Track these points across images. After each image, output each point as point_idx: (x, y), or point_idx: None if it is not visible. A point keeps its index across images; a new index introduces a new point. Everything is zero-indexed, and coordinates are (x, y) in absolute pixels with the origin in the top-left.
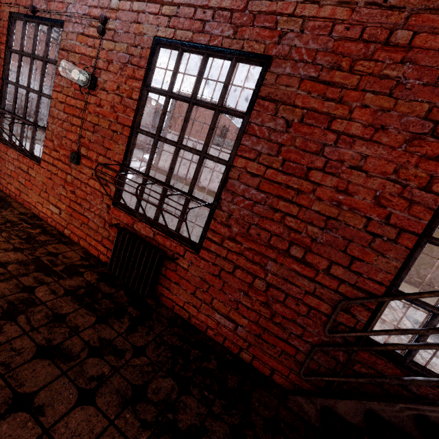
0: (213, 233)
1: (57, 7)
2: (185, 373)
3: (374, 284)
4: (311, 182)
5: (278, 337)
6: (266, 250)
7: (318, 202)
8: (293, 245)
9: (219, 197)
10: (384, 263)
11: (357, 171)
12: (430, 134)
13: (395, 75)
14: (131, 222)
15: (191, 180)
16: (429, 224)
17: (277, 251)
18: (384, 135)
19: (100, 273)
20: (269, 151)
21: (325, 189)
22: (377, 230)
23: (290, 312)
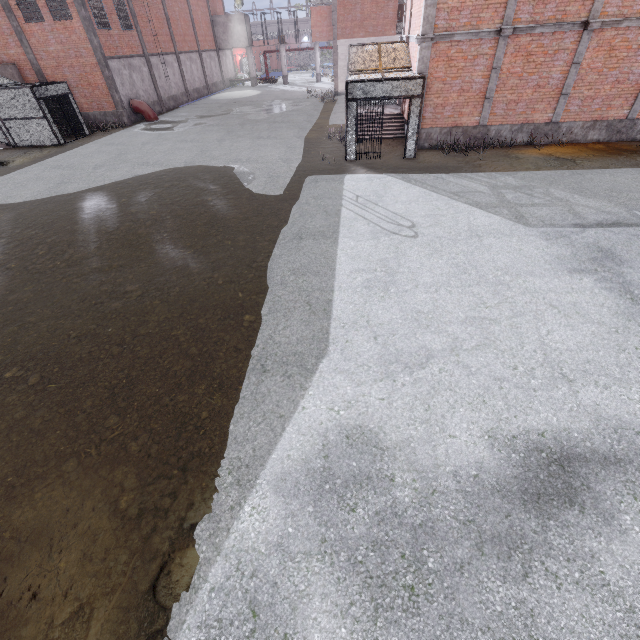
0: None
1: None
2: None
3: None
4: None
5: None
6: None
7: None
8: None
9: None
10: None
11: None
12: None
13: None
14: None
15: None
16: None
17: None
18: None
19: None
20: None
21: None
22: None
23: None
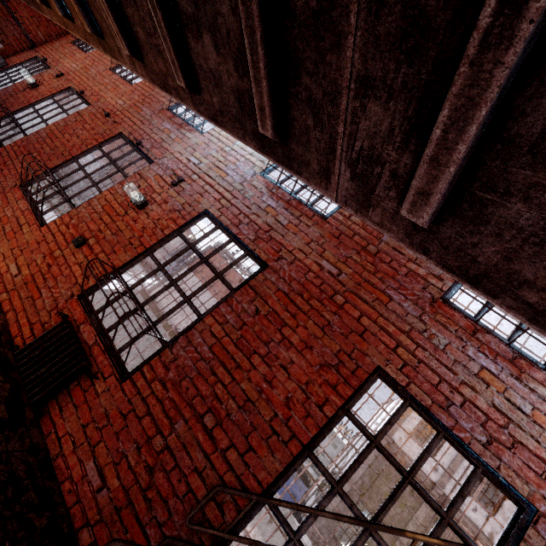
0: (150, 369)
1: (156, 153)
2: (3, 508)
3: (255, 482)
4: (250, 363)
5: (138, 519)
6: (186, 407)
7: (248, 381)
8: (210, 413)
9: (177, 339)
10: (271, 463)
11: (284, 370)
12: (335, 367)
13: (329, 319)
14: (81, 321)
15: (176, 329)
16: (314, 439)
17: (194, 412)
18: (310, 353)
19: (2, 354)
20: (235, 323)
21: (257, 374)
22: (278, 428)
23: (168, 488)
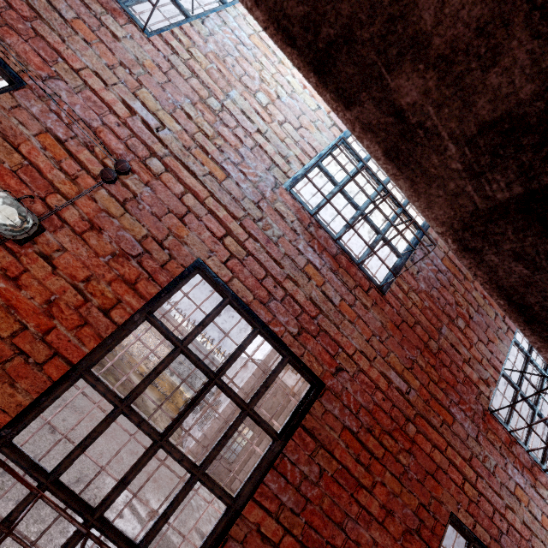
0: None
1: (24, 53)
2: None
3: None
4: None
5: None
6: None
7: None
8: None
9: None
10: None
11: None
12: (416, 531)
13: (404, 462)
14: None
15: None
16: None
17: None
18: (391, 521)
19: None
20: (294, 505)
21: None
22: None
23: None
